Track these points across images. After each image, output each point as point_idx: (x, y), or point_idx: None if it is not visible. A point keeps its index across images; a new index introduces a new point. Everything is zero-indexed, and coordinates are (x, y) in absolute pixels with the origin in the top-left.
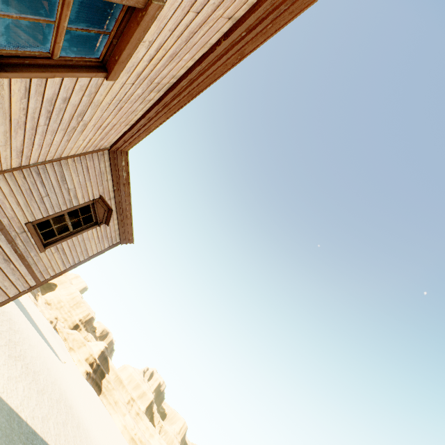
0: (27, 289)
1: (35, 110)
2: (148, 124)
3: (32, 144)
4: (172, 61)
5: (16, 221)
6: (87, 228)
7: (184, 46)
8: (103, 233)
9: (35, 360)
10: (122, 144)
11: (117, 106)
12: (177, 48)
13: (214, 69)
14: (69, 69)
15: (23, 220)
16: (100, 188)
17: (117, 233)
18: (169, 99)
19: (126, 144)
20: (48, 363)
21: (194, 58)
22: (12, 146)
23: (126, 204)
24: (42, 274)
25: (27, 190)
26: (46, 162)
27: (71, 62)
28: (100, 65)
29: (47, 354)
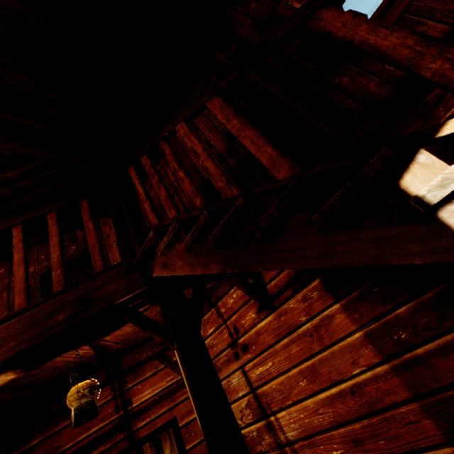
0: None
1: None
2: None
3: None
4: None
5: None
6: None
7: None
8: None
9: None
10: None
11: None
12: None
13: None
14: None
15: None
16: None
17: None
18: None
19: None
20: None
21: None
22: None
23: None
24: None
25: None
26: None
27: None
28: None
29: None
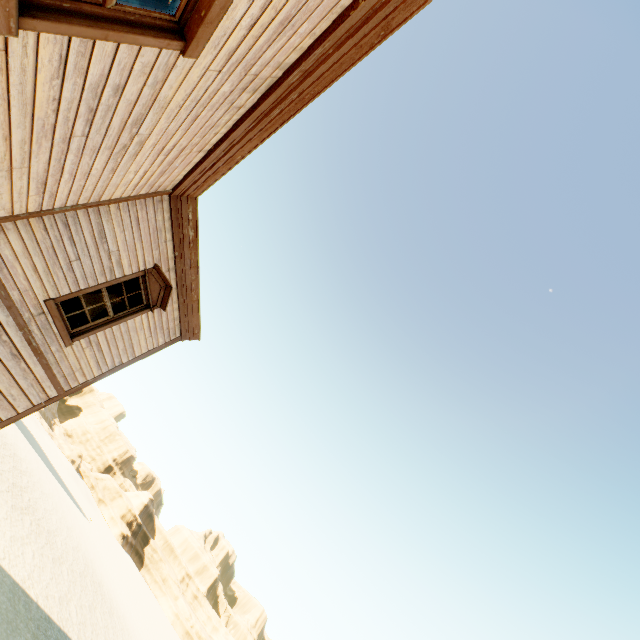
0: (44, 402)
1: (71, 105)
2: (232, 151)
3: (60, 172)
4: (282, 34)
5: (31, 296)
6: (134, 313)
7: (304, 5)
8: (156, 322)
9: (50, 515)
10: (190, 186)
11: (191, 112)
12: (293, 8)
13: (342, 54)
14: (130, 29)
15: (42, 295)
16: (155, 252)
17: (177, 323)
18: (268, 107)
19: (197, 185)
20: (68, 521)
21: (314, 32)
22: (31, 171)
23: (191, 278)
24: (66, 379)
25: (49, 248)
26: (79, 207)
27: (133, 17)
28: (175, 28)
29: (67, 508)
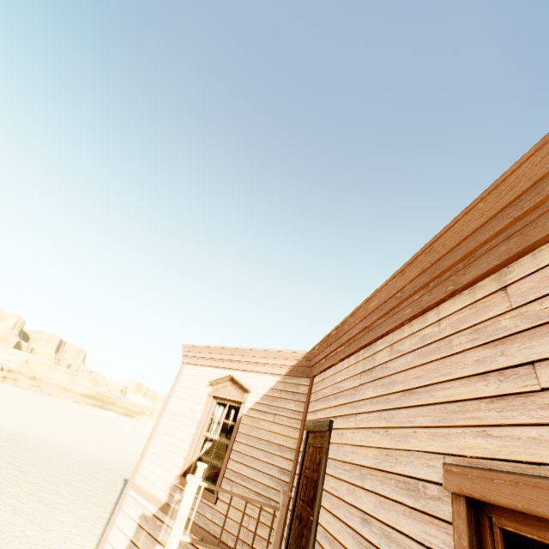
0: None
1: None
2: None
3: None
4: None
5: None
6: None
7: None
8: None
9: None
10: None
11: None
12: None
13: None
14: None
15: None
16: None
17: None
18: None
19: None
20: None
21: None
22: None
23: None
24: None
25: None
26: None
27: None
28: None
29: None
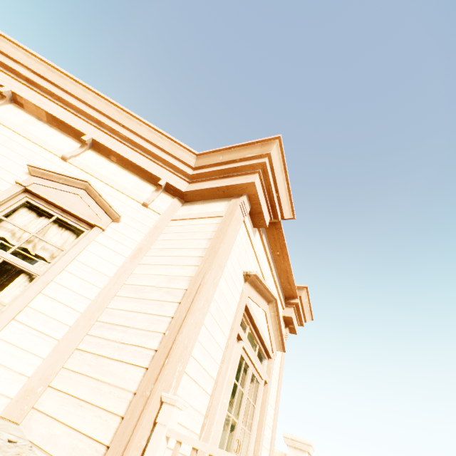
0: None
1: None
2: None
3: None
4: None
5: None
6: None
7: None
8: None
9: None
10: None
11: None
12: None
13: None
14: None
15: None
16: None
17: None
18: None
19: None
20: None
21: None
22: None
23: None
24: None
25: None
26: None
27: None
28: None
29: None
